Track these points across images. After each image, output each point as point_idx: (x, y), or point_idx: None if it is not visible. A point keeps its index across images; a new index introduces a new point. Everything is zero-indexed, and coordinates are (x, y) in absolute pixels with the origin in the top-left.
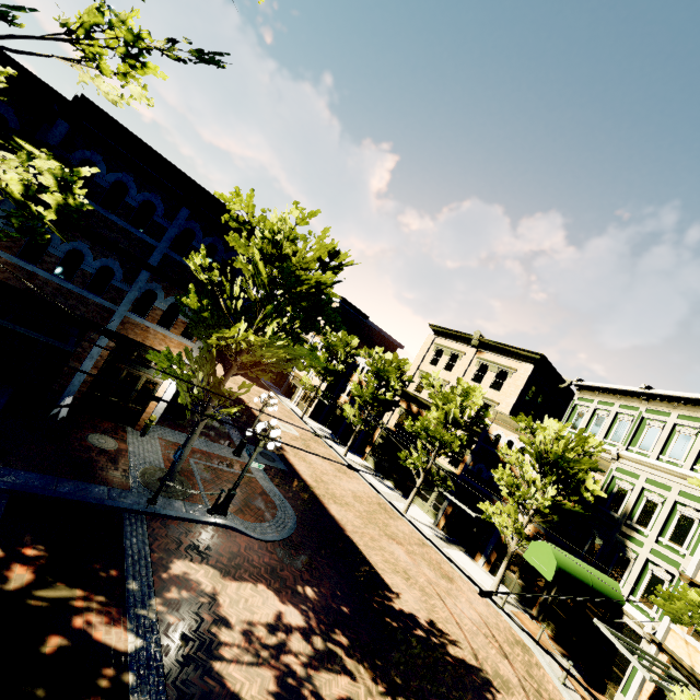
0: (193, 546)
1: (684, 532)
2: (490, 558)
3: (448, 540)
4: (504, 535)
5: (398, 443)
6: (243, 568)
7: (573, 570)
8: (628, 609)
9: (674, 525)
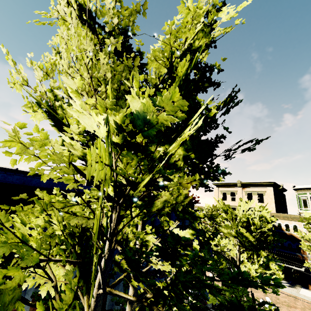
0: None
1: None
2: None
3: (291, 285)
4: None
5: None
6: None
7: None
8: None
9: None
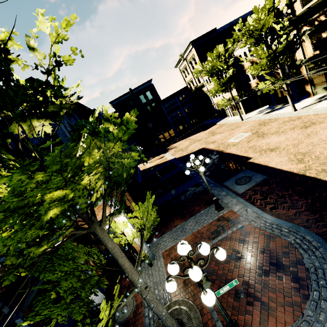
0: None
1: None
2: None
3: None
4: None
5: None
6: None
7: None
8: None
9: None
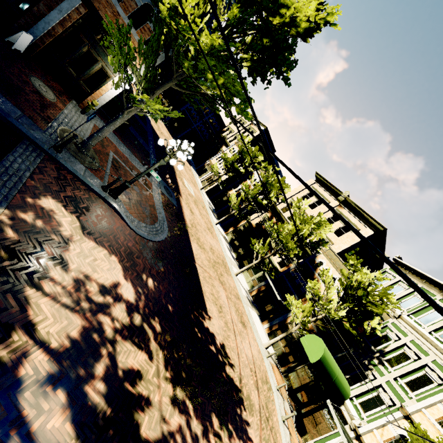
0: (73, 199)
1: (420, 384)
2: (272, 327)
3: (253, 304)
4: (293, 320)
5: (252, 235)
6: (107, 238)
7: (330, 365)
8: (348, 404)
9: (415, 377)
